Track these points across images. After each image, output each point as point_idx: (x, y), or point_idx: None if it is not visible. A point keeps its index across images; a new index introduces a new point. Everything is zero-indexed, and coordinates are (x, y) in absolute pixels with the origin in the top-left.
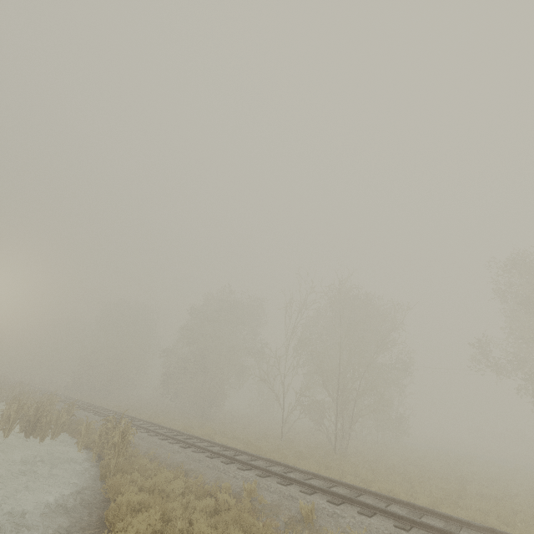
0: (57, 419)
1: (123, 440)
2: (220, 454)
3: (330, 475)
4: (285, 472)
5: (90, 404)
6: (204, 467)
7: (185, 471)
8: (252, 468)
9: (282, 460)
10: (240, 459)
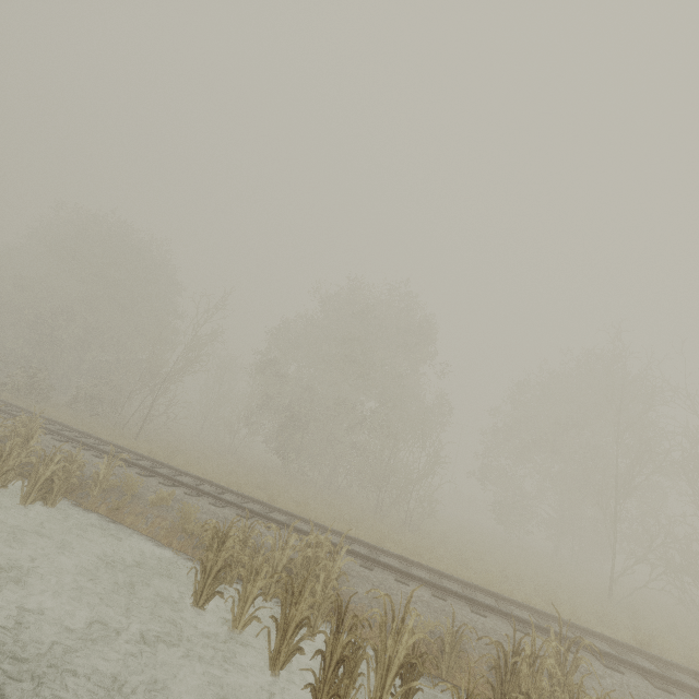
0: None
1: None
2: None
3: None
4: None
5: (263, 505)
6: None
7: None
8: None
9: None
10: None
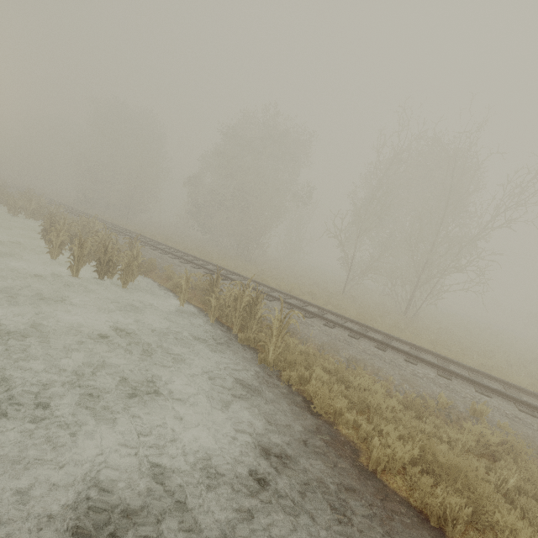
0: (132, 260)
1: (281, 322)
2: (364, 335)
3: (460, 360)
4: (449, 367)
5: (129, 231)
6: (364, 354)
7: (352, 361)
8: (421, 362)
9: (392, 334)
10: (400, 348)
